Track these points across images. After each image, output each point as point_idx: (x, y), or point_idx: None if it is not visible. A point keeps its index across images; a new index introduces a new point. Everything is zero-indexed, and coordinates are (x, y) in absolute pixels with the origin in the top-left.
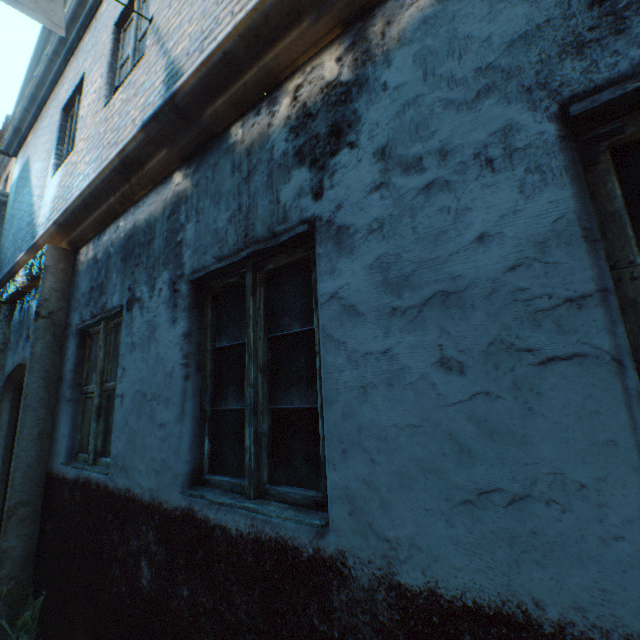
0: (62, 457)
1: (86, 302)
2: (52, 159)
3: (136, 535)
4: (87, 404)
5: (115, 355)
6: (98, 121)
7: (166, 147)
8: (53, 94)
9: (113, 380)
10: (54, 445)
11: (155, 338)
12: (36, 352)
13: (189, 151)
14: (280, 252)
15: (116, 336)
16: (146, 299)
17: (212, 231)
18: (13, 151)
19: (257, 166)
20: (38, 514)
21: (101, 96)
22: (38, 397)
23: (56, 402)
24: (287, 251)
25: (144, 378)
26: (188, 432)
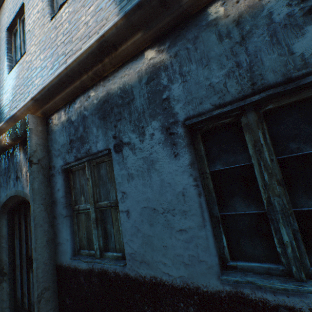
0: (69, 254)
1: (67, 150)
2: (5, 62)
3: (173, 310)
4: (80, 217)
5: (101, 183)
6: (46, 30)
7: (141, 31)
8: None
9: (103, 200)
10: (59, 247)
11: (155, 169)
12: (35, 187)
13: (162, 32)
14: (284, 94)
15: (99, 170)
16: (136, 142)
17: (205, 86)
18: None
19: (252, 30)
20: (56, 293)
21: (45, 13)
22: (41, 217)
23: (53, 218)
24: (290, 93)
25: (150, 198)
26: (210, 234)
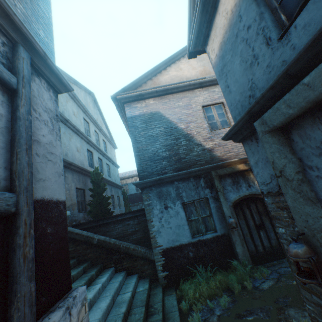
0: None
1: None
2: (206, 123)
3: None
4: None
5: None
6: None
7: None
8: (180, 93)
9: None
10: None
11: None
12: None
13: None
14: None
15: None
16: None
17: None
18: (126, 101)
19: None
20: None
21: None
22: None
23: None
24: None
25: None
26: None
